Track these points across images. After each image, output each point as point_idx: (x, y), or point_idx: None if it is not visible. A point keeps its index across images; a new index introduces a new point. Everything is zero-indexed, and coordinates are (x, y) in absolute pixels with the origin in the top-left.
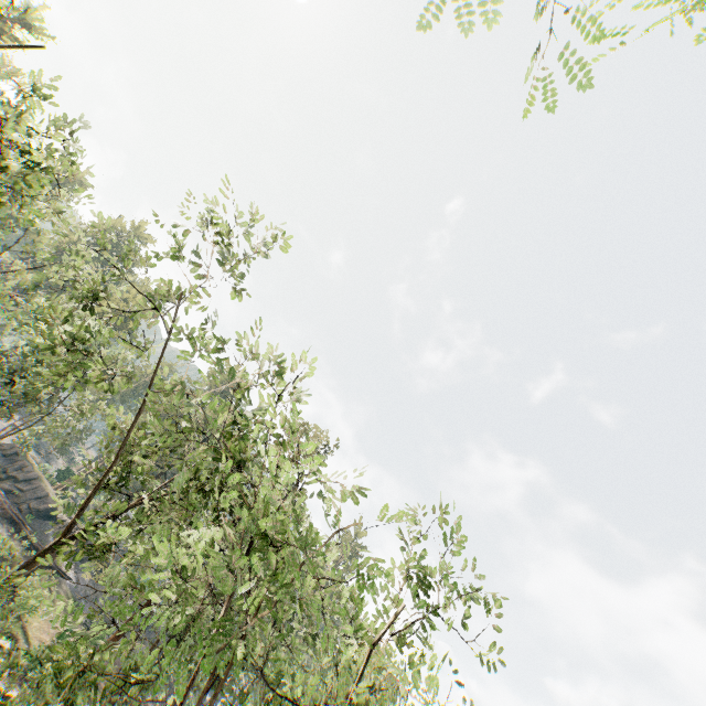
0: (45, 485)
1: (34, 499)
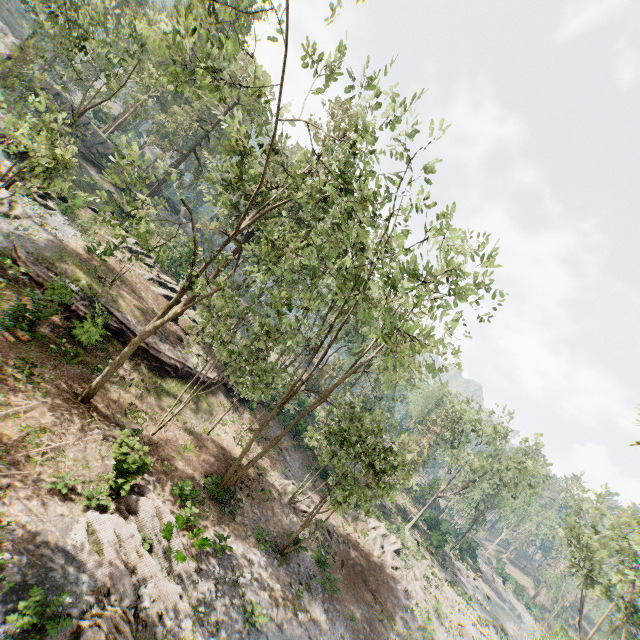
0: (96, 129)
1: (97, 144)
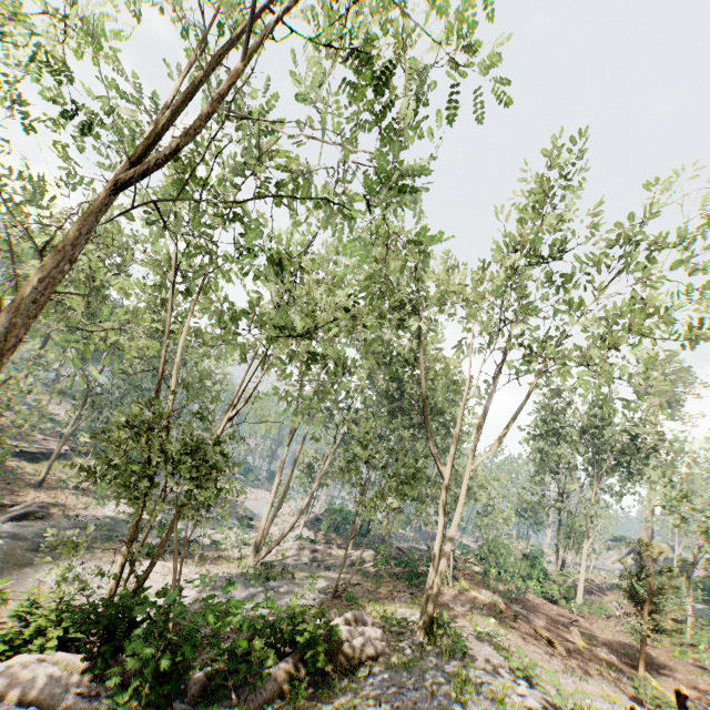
0: None
1: None
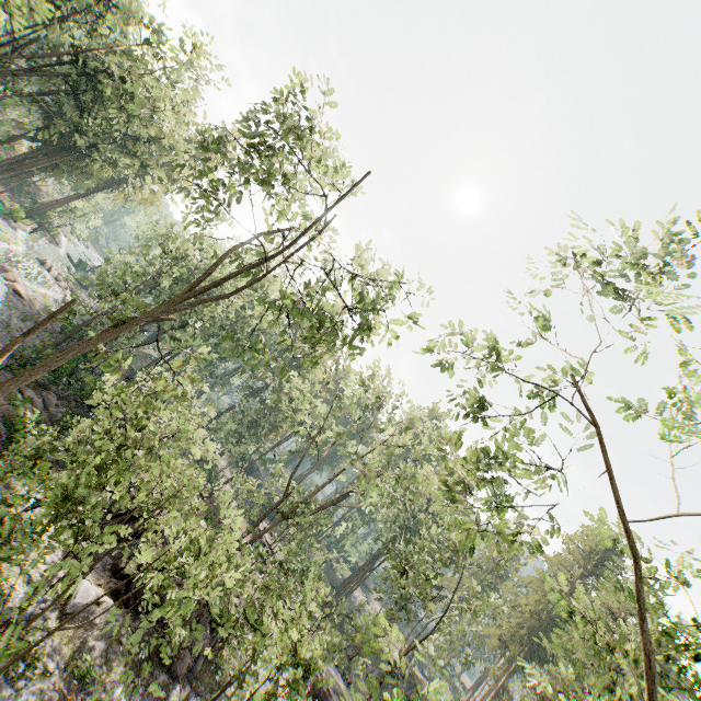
0: None
1: None
